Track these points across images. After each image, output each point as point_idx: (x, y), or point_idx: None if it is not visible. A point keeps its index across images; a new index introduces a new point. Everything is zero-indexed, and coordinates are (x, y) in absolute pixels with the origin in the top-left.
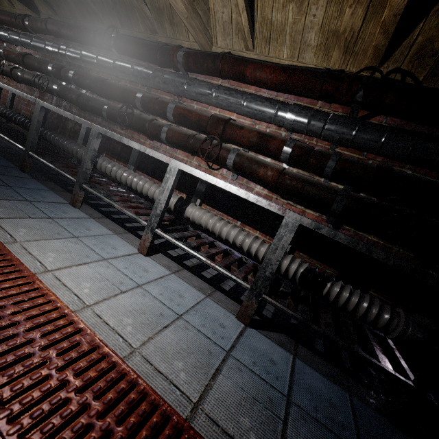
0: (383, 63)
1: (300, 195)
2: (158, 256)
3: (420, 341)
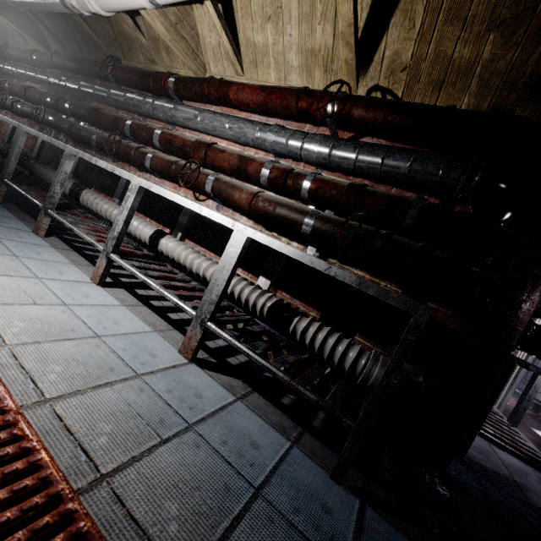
0: (362, 81)
1: (273, 219)
2: (118, 290)
3: None
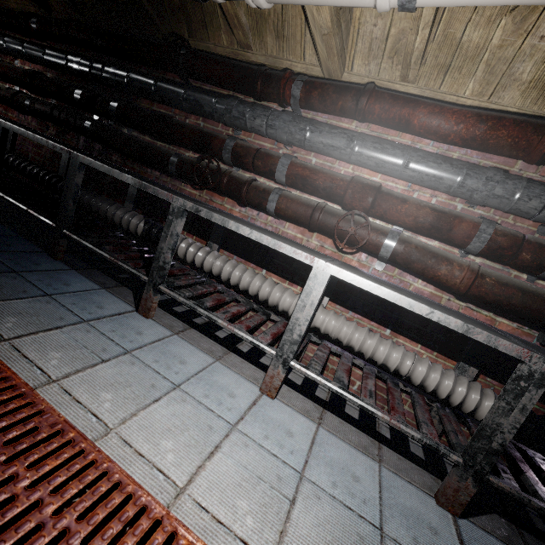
0: None
1: (510, 308)
2: (285, 391)
3: None
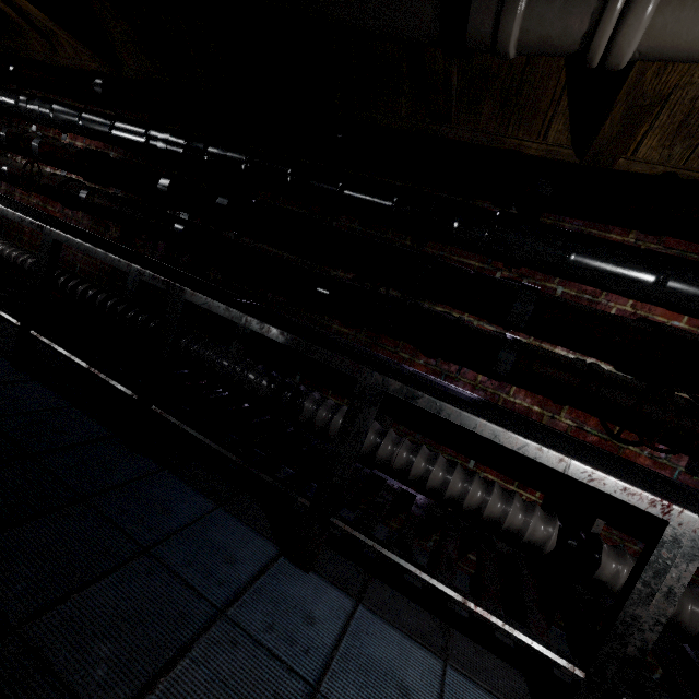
0: None
1: None
2: None
3: None
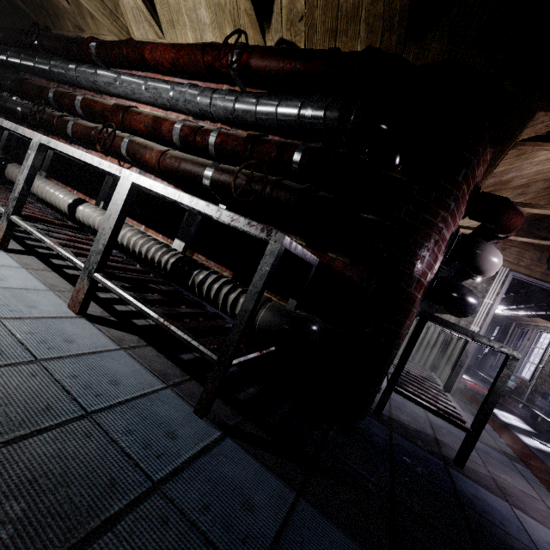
0: (268, 35)
1: (180, 175)
2: (26, 256)
3: (272, 325)
